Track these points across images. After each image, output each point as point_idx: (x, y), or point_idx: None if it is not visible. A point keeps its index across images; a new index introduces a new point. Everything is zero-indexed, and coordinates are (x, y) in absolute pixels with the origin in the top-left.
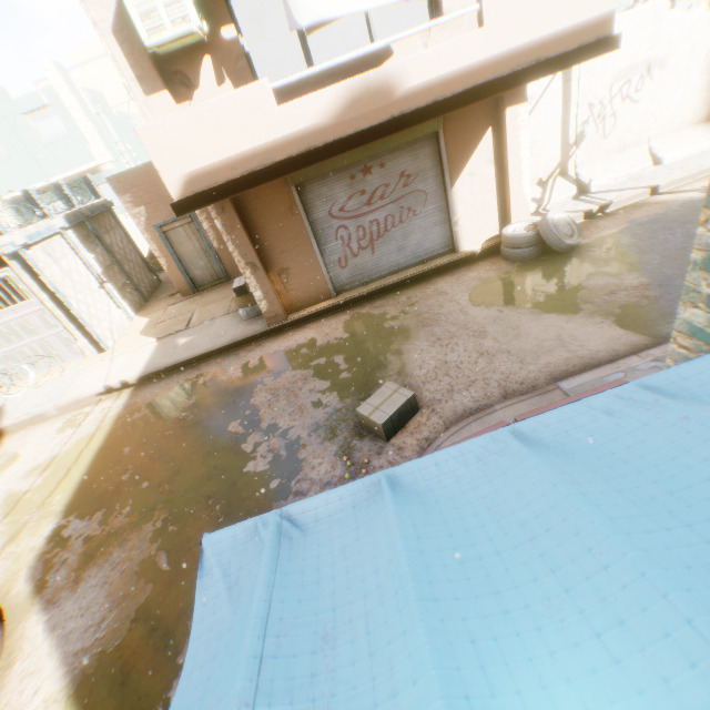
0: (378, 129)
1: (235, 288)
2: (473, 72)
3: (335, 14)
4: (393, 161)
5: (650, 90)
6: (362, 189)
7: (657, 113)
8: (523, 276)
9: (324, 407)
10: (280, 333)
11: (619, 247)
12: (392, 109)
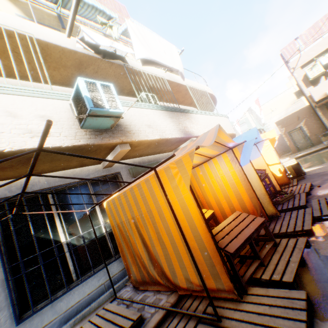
0: None
1: (322, 134)
2: None
3: None
4: None
5: None
6: None
7: None
8: None
9: None
10: None
11: None
12: None
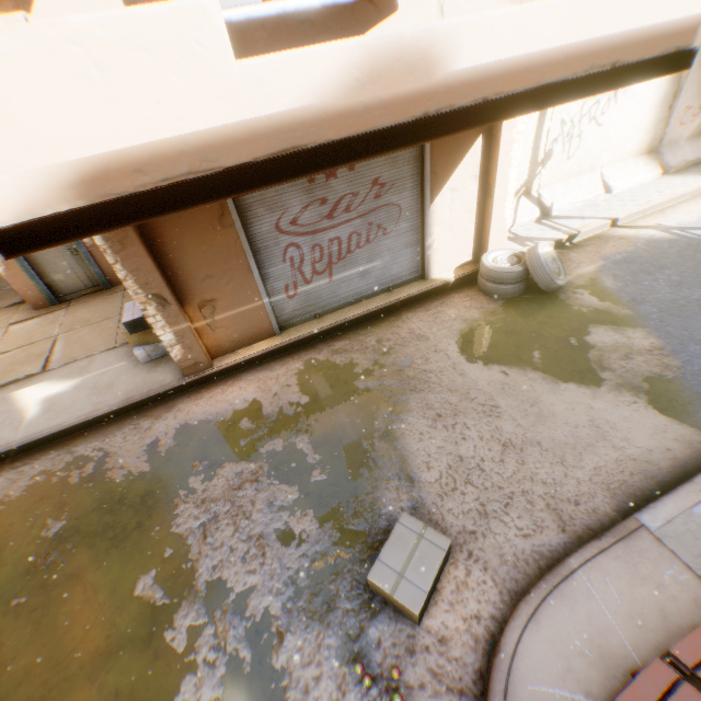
0: (403, 130)
1: (128, 322)
2: (541, 63)
3: None
4: (365, 163)
5: (613, 114)
6: (322, 196)
7: (612, 140)
8: (514, 321)
9: (298, 543)
10: (202, 387)
11: (608, 292)
12: (427, 100)
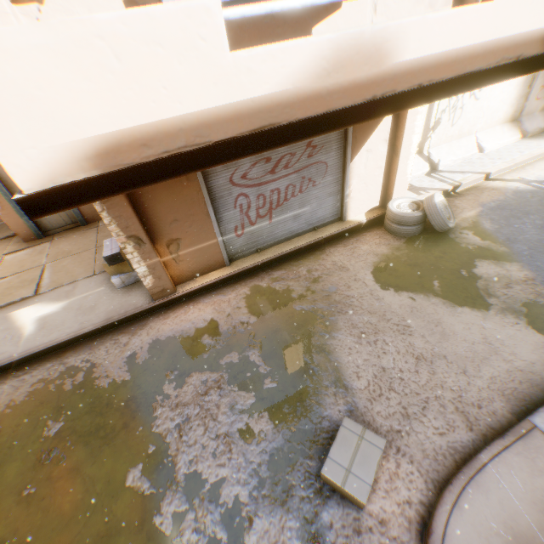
0: (355, 110)
1: (107, 257)
2: (465, 56)
3: None
4: None
5: (487, 91)
6: (267, 156)
7: (485, 111)
8: (415, 256)
9: (258, 440)
10: (168, 308)
11: (487, 233)
12: (376, 86)
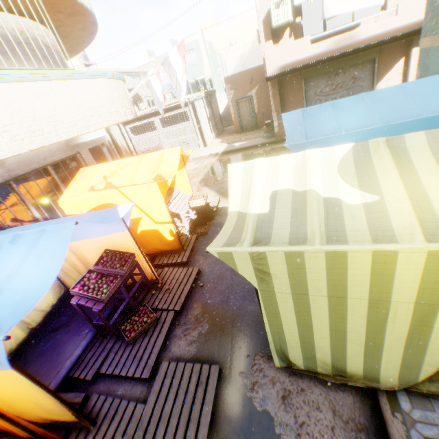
0: (344, 54)
1: (266, 123)
2: (388, 33)
3: (339, 14)
4: (350, 71)
5: None
6: (332, 83)
7: None
8: None
9: None
10: (279, 143)
11: None
12: (351, 47)
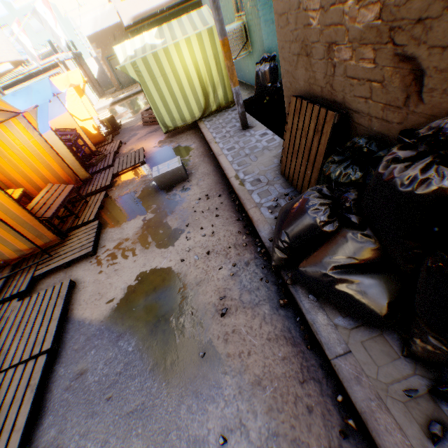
0: (173, 7)
1: None
2: None
3: None
4: None
5: None
6: None
7: None
8: None
9: None
10: None
11: None
12: (176, 1)
